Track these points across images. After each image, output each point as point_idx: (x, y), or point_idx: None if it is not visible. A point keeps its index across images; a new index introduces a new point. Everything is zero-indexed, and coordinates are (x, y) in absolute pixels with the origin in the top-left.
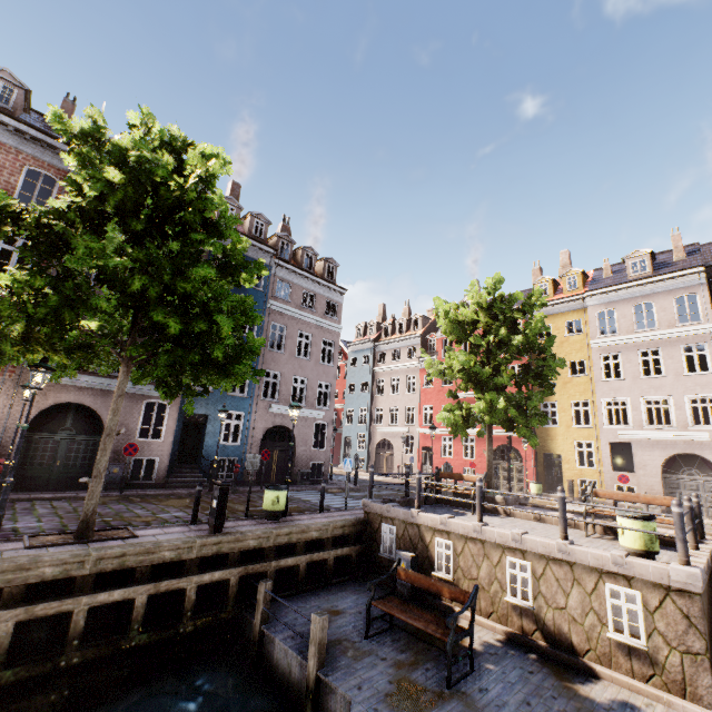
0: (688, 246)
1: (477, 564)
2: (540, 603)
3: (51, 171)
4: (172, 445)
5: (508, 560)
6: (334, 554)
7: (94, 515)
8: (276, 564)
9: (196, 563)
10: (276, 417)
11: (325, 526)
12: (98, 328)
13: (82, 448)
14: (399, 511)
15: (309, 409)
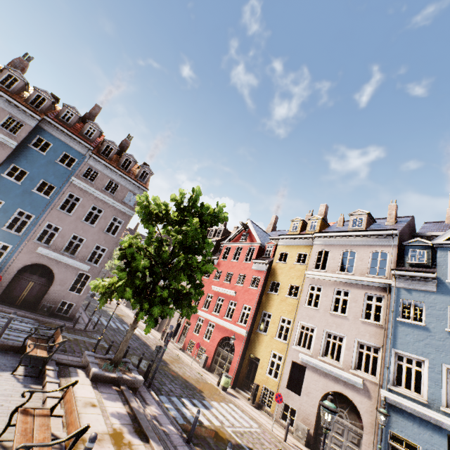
0: (404, 217)
1: None
2: None
3: None
4: None
5: None
6: None
7: None
8: None
9: None
10: (42, 258)
11: None
12: None
13: None
14: None
15: (76, 261)
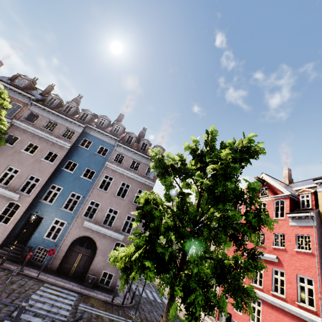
0: None
1: None
2: None
3: (21, 104)
4: (15, 230)
5: None
6: None
7: None
8: None
9: None
10: (87, 230)
11: None
12: None
13: None
14: None
15: (112, 231)
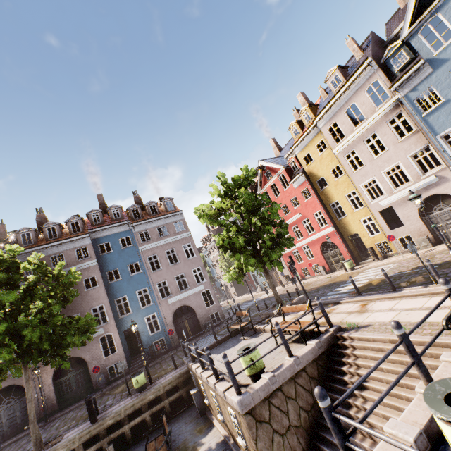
0: (365, 40)
1: (209, 395)
2: (225, 418)
3: None
4: (125, 350)
5: (211, 393)
6: (168, 401)
7: (38, 440)
8: (128, 426)
9: (81, 447)
10: (175, 304)
11: (157, 389)
12: (1, 360)
13: (82, 376)
14: (189, 365)
15: (193, 289)
